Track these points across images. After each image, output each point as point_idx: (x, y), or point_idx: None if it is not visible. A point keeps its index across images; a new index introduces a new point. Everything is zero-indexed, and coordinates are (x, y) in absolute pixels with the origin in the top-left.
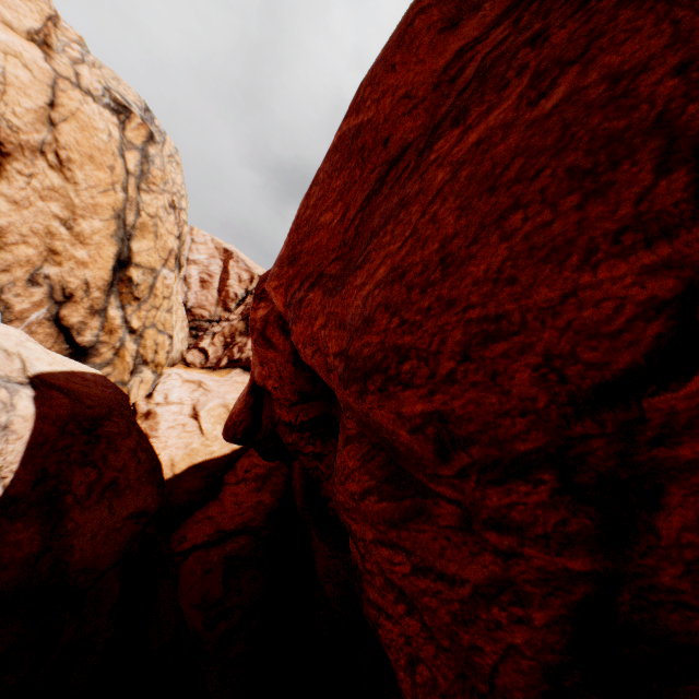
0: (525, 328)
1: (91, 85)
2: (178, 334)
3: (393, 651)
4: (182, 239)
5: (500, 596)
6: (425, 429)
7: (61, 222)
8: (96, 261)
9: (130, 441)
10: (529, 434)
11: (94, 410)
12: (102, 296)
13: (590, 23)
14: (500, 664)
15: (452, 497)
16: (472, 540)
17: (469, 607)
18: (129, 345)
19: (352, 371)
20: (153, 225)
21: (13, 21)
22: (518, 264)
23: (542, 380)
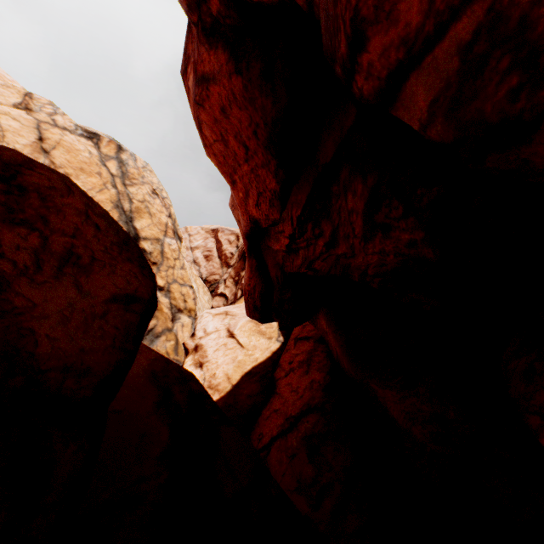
0: None
1: (65, 125)
2: (203, 297)
3: None
4: (173, 218)
5: None
6: None
7: None
8: None
9: (74, 202)
10: None
11: (2, 153)
12: None
13: None
14: None
15: None
16: None
17: None
18: (162, 300)
19: None
20: (145, 208)
21: (2, 101)
22: None
23: None
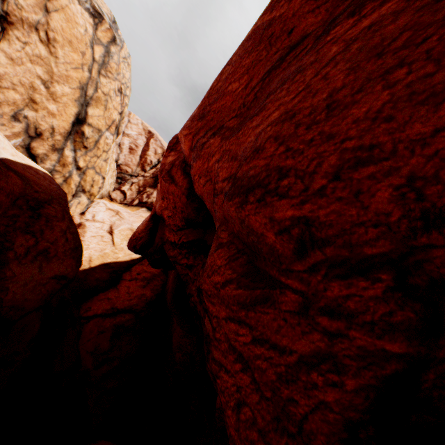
0: (395, 155)
1: None
2: (109, 179)
3: (226, 395)
4: (123, 116)
5: (321, 365)
6: (291, 230)
7: (42, 81)
8: (62, 115)
9: (62, 224)
10: (377, 241)
11: (40, 194)
12: (62, 140)
13: None
14: (310, 414)
15: (298, 288)
16: (306, 322)
17: (292, 371)
18: (75, 177)
19: (237, 188)
20: (105, 100)
21: None
22: (397, 106)
23: (400, 198)
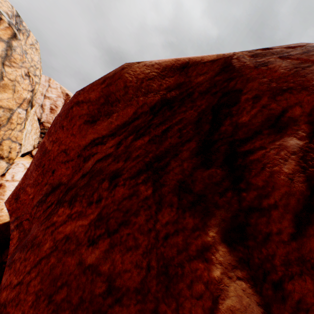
0: None
1: None
2: (32, 136)
3: None
4: (35, 92)
5: None
6: None
7: None
8: None
9: None
10: None
11: None
12: None
13: (131, 200)
14: None
15: None
16: None
17: None
18: None
19: None
20: (12, 85)
21: None
22: None
23: None
